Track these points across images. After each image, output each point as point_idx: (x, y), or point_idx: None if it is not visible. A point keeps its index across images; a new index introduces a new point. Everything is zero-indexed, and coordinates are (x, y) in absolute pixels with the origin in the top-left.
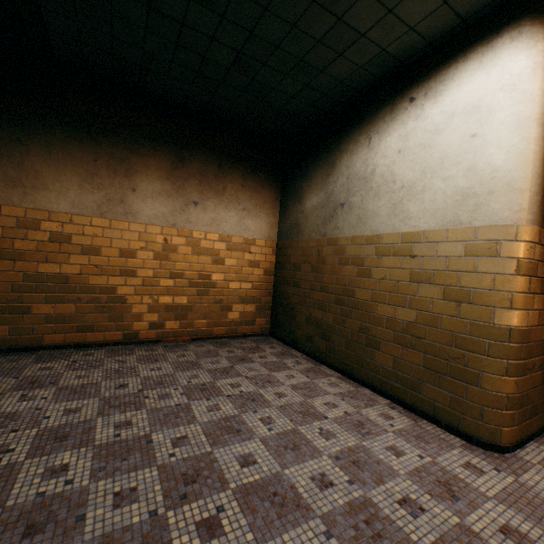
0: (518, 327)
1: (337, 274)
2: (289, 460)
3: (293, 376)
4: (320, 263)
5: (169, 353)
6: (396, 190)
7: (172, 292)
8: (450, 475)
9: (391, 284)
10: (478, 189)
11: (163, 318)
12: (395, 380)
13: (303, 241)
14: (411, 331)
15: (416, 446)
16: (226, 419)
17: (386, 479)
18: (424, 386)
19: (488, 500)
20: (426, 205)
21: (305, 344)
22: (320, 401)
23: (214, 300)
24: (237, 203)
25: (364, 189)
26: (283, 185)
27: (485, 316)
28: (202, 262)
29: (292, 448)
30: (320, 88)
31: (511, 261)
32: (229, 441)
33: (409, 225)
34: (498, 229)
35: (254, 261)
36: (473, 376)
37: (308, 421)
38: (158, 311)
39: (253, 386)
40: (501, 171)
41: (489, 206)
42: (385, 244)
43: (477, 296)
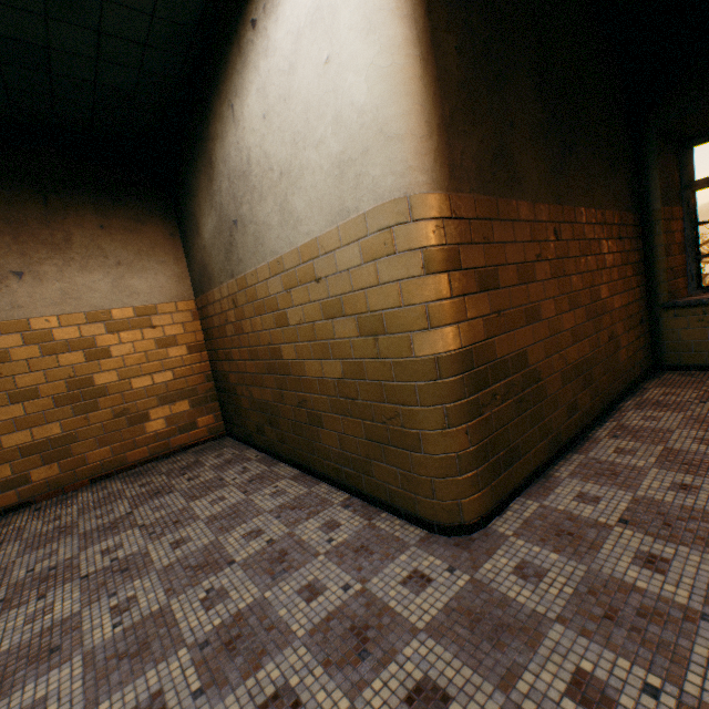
0: (448, 353)
1: (259, 329)
2: (112, 684)
3: (222, 499)
4: (241, 319)
5: (35, 521)
6: (277, 182)
7: (25, 425)
8: (376, 608)
9: (309, 328)
10: (352, 150)
11: (23, 467)
12: (347, 465)
13: (217, 291)
14: (344, 392)
15: (349, 569)
16: (48, 631)
17: (267, 660)
18: (374, 466)
19: (415, 637)
20: (310, 195)
21: (259, 438)
22: (239, 533)
23: (112, 414)
24: (102, 257)
25: (248, 190)
26: (177, 212)
27: (405, 348)
28: (68, 363)
29: (135, 652)
30: (129, 34)
31: (414, 255)
32: (20, 683)
33: (302, 233)
34: (387, 208)
35: (165, 338)
36: (413, 439)
37: (197, 581)
38: (9, 460)
39: (144, 540)
40: (367, 111)
41: (368, 174)
42: (289, 270)
43: (390, 320)
